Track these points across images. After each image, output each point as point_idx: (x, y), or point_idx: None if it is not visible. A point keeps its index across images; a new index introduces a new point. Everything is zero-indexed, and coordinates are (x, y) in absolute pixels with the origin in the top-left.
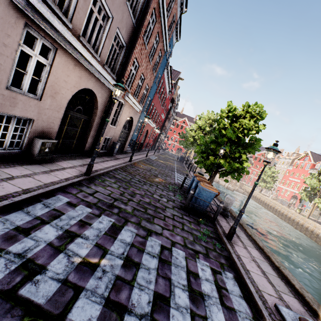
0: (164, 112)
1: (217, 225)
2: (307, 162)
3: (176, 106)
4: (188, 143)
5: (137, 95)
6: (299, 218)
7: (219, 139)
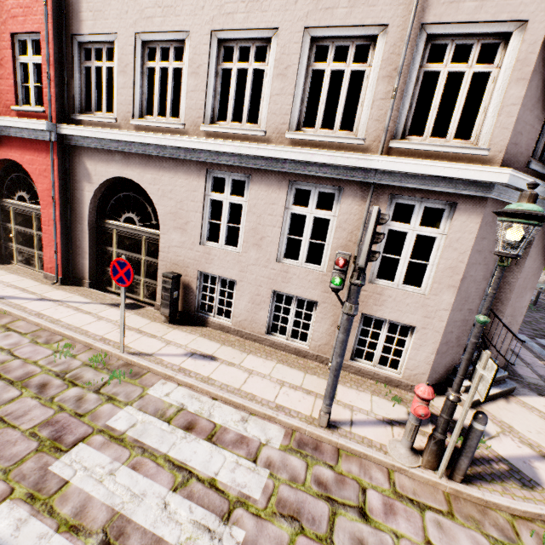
0: None
1: None
2: None
3: None
4: None
5: None
6: None
7: None
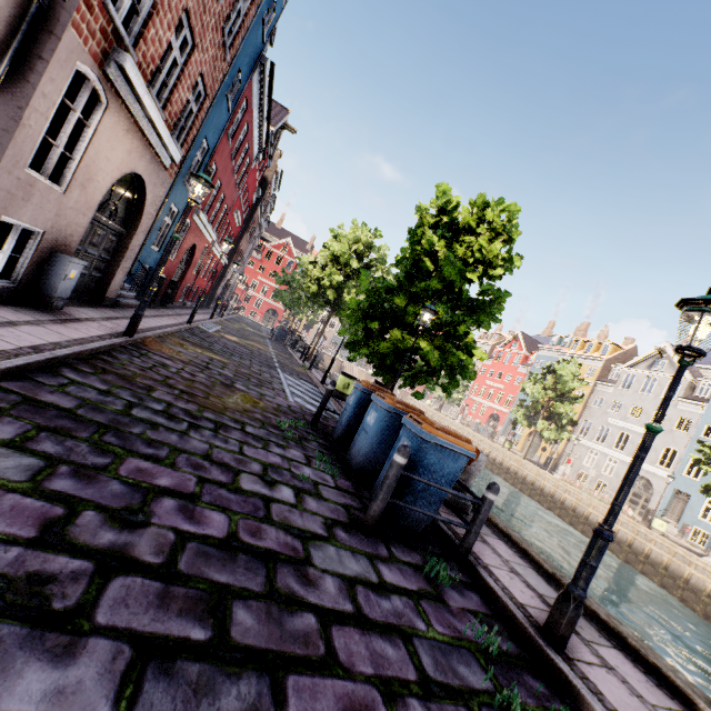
0: (242, 207)
1: (485, 575)
2: (516, 352)
3: (270, 203)
4: (304, 297)
5: (163, 98)
6: (511, 461)
7: (416, 282)
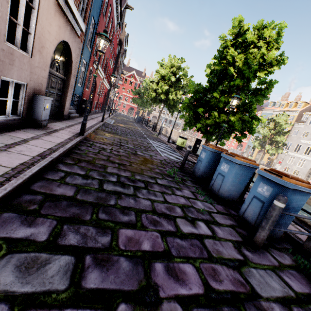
0: (112, 58)
1: None
2: None
3: (123, 53)
4: (149, 100)
5: None
6: None
7: (225, 83)
